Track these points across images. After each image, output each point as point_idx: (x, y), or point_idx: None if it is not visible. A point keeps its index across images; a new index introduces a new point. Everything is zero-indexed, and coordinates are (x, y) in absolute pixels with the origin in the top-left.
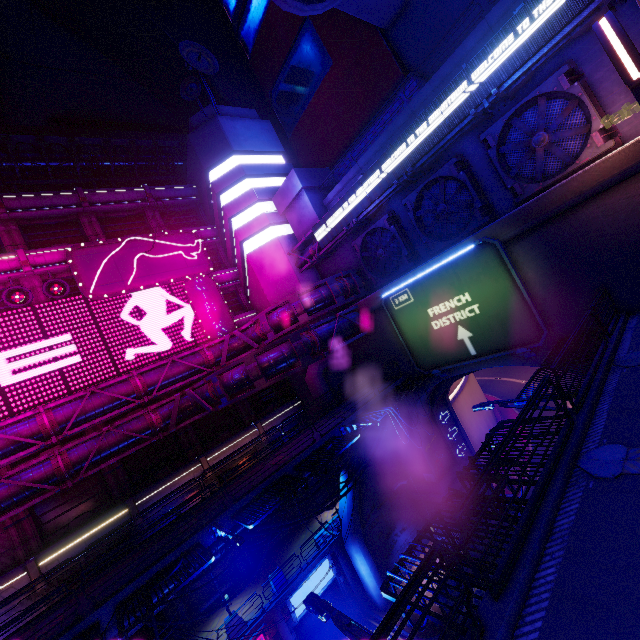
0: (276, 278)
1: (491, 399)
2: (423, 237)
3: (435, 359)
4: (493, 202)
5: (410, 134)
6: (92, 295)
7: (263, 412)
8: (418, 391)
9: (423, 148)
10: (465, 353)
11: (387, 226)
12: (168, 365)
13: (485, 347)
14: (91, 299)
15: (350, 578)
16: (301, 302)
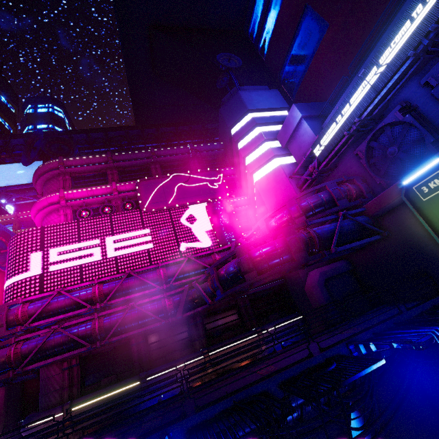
0: (278, 198)
1: None
2: None
3: None
4: None
5: None
6: (146, 209)
7: (264, 320)
8: None
9: None
10: None
11: (399, 117)
12: (184, 261)
13: None
14: (144, 211)
15: None
16: (298, 205)
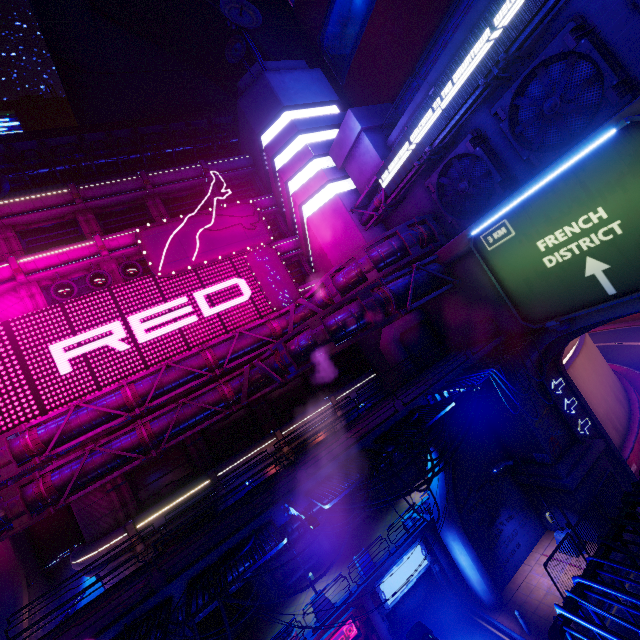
0: (339, 240)
1: (612, 368)
2: (523, 152)
3: (549, 308)
4: (636, 74)
5: (501, 4)
6: (161, 273)
7: (336, 386)
8: (527, 349)
9: (522, 18)
10: (597, 294)
11: (471, 150)
12: (236, 337)
13: (632, 281)
14: (160, 277)
15: (447, 567)
16: (369, 257)
